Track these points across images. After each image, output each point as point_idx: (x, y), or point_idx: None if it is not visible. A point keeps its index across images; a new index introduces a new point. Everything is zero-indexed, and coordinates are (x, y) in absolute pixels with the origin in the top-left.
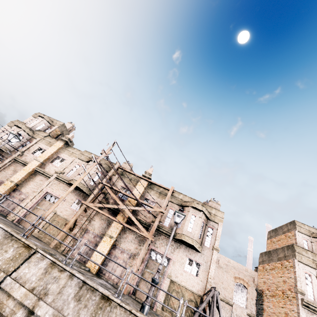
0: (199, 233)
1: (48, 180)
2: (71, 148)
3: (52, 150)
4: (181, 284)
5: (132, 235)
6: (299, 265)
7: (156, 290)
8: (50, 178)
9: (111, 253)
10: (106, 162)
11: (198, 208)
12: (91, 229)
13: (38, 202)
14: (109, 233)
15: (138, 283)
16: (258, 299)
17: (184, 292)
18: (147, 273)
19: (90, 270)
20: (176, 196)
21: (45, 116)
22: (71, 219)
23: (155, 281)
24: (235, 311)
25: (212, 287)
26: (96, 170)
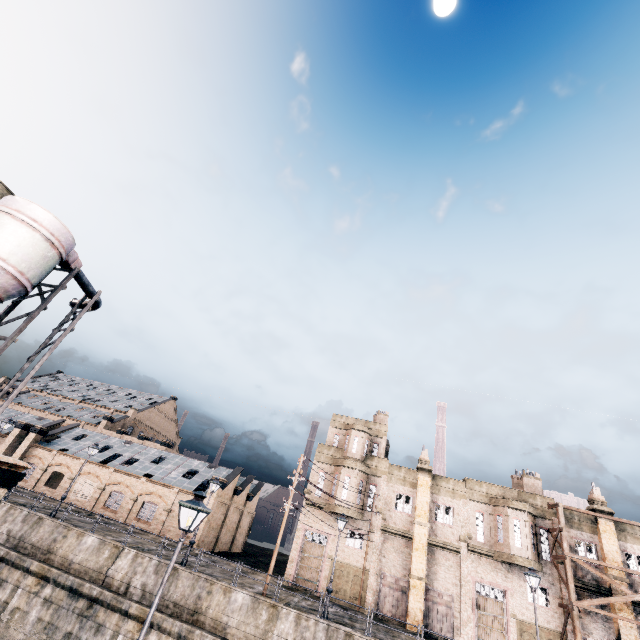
0: None
1: (462, 558)
2: (441, 479)
3: (425, 497)
4: None
5: None
6: None
7: None
8: (461, 553)
9: None
10: (517, 495)
11: None
12: (587, 634)
13: (475, 603)
14: (625, 639)
15: None
16: None
17: None
18: None
19: None
20: None
21: (363, 426)
22: (576, 638)
23: None
24: None
25: None
26: (528, 524)
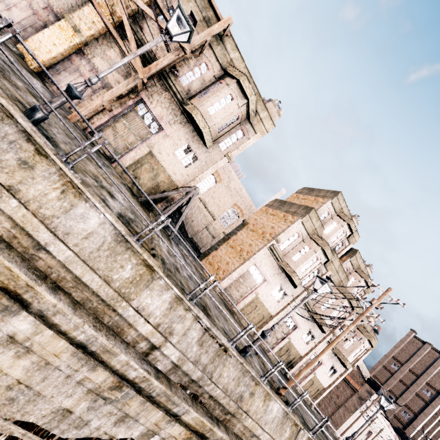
0: (223, 126)
1: None
2: None
3: None
4: (161, 163)
5: (118, 57)
6: (299, 225)
7: (126, 150)
8: None
9: (72, 61)
10: None
11: (245, 90)
12: None
13: None
14: (74, 19)
15: (103, 127)
16: (238, 227)
17: (160, 172)
18: (122, 124)
19: (24, 58)
20: (227, 49)
21: None
22: None
23: (71, 89)
24: (214, 225)
25: (195, 186)
26: None
